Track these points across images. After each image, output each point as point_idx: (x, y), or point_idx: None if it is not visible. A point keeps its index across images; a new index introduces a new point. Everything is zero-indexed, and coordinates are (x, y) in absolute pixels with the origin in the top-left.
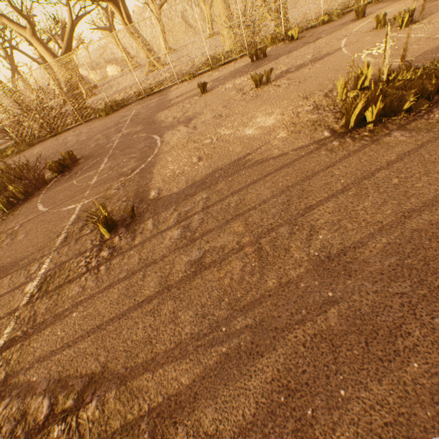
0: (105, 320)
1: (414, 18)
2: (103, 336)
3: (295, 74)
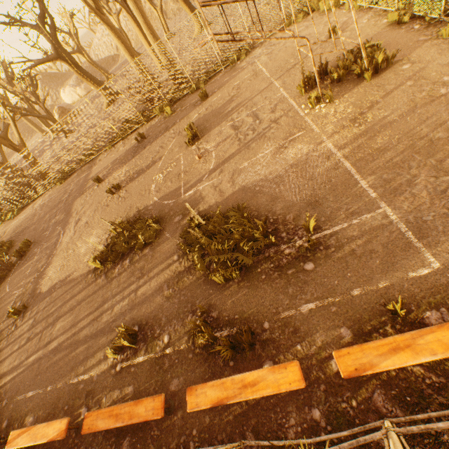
0: (4, 358)
1: (205, 129)
2: (2, 364)
3: (132, 184)
